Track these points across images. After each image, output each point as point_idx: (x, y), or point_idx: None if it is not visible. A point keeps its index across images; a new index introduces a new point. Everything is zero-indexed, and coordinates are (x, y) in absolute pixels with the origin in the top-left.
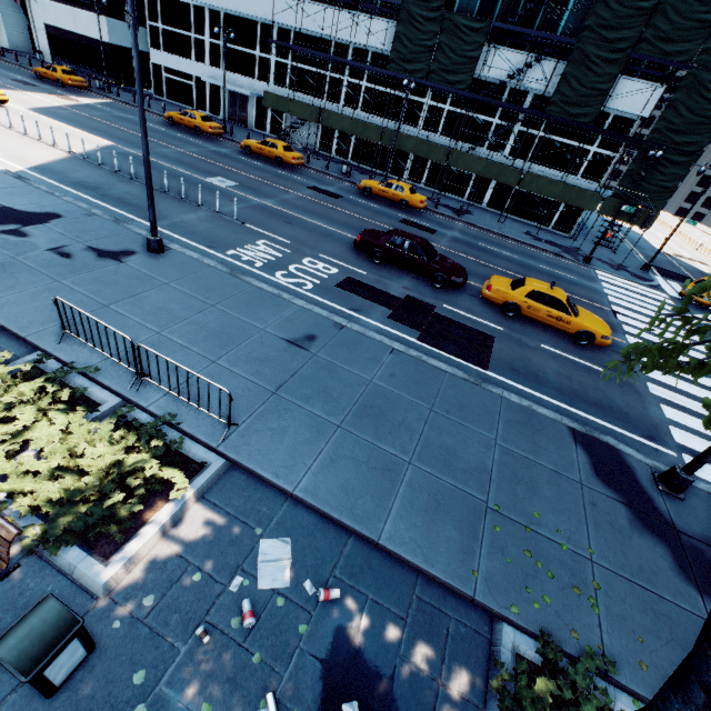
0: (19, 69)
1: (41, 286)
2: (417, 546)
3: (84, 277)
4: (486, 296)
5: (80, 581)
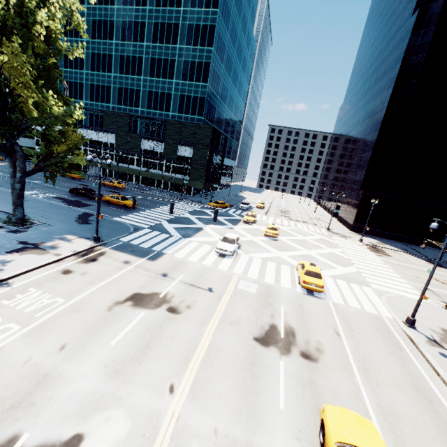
0: None
1: None
2: None
3: None
4: (102, 199)
5: None
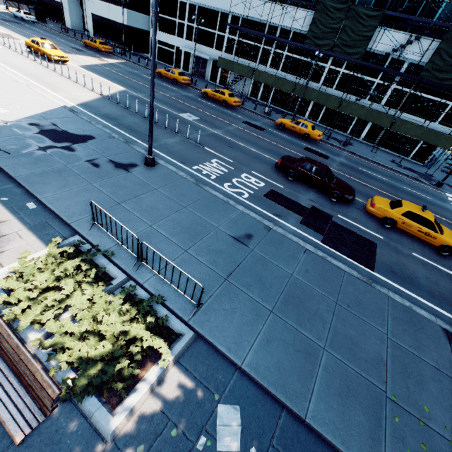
0: (75, 41)
1: (81, 186)
2: (335, 427)
3: (106, 181)
4: (369, 211)
5: (95, 425)
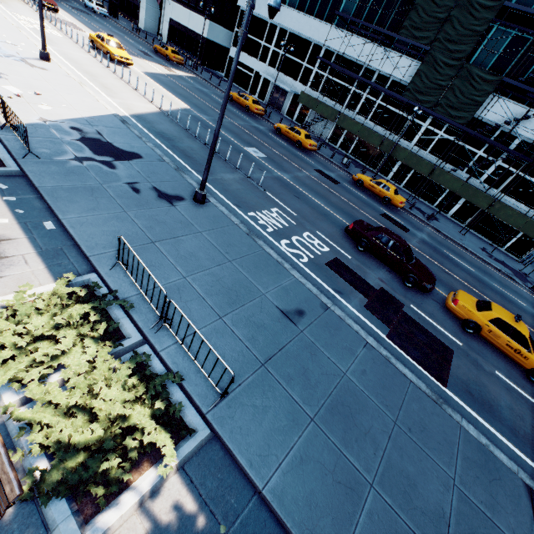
0: (145, 44)
1: (113, 213)
2: None
3: (144, 212)
4: (450, 307)
5: None
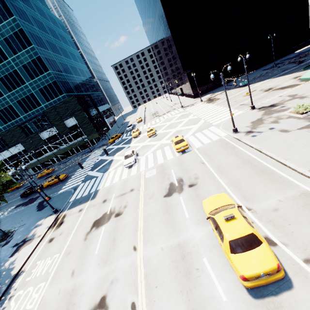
0: None
1: None
2: None
3: None
4: (44, 187)
5: None
